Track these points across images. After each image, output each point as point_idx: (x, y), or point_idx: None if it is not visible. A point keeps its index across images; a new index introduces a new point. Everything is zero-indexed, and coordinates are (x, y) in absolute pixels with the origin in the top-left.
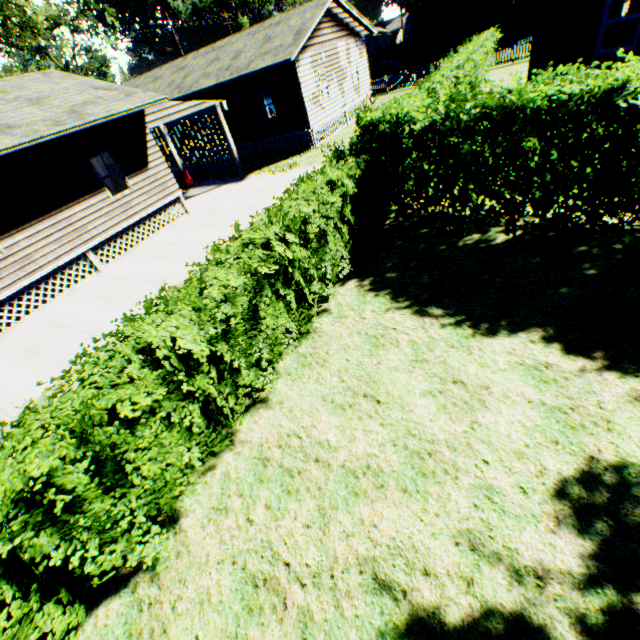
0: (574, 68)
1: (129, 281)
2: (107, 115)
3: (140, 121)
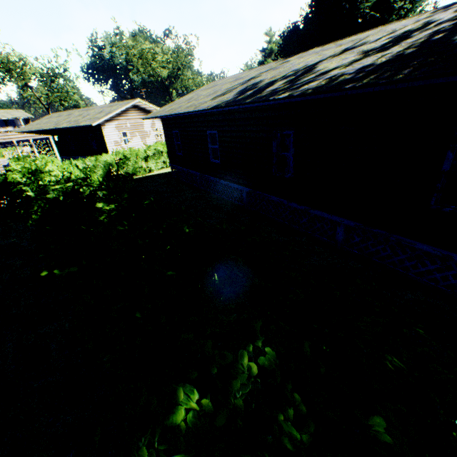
0: (56, 160)
1: None
2: None
3: None
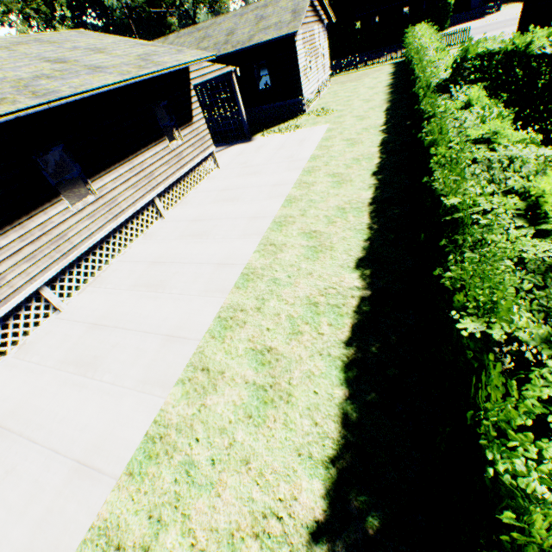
0: None
1: (210, 221)
2: (179, 63)
3: (186, 77)
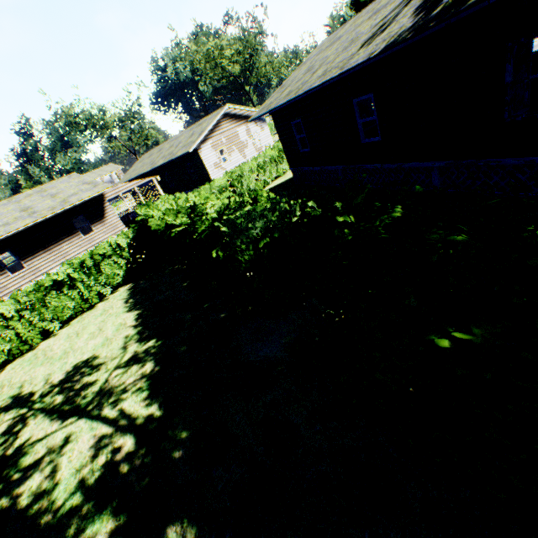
0: (184, 195)
1: None
2: (77, 201)
3: (102, 197)
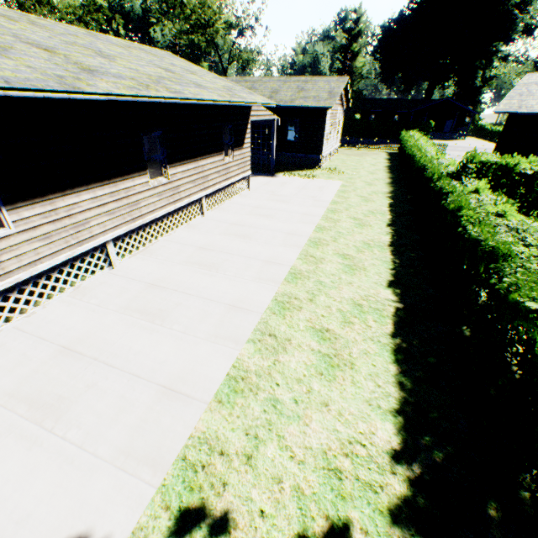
0: None
1: (250, 227)
2: (255, 101)
3: (248, 112)
